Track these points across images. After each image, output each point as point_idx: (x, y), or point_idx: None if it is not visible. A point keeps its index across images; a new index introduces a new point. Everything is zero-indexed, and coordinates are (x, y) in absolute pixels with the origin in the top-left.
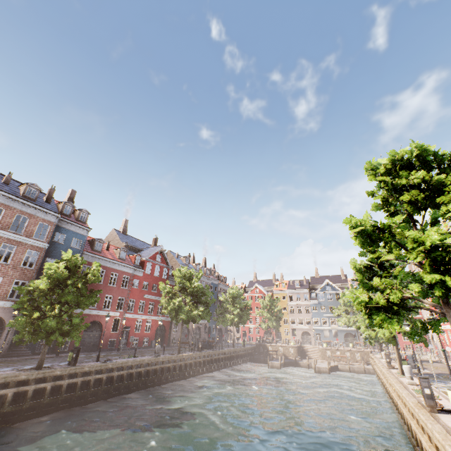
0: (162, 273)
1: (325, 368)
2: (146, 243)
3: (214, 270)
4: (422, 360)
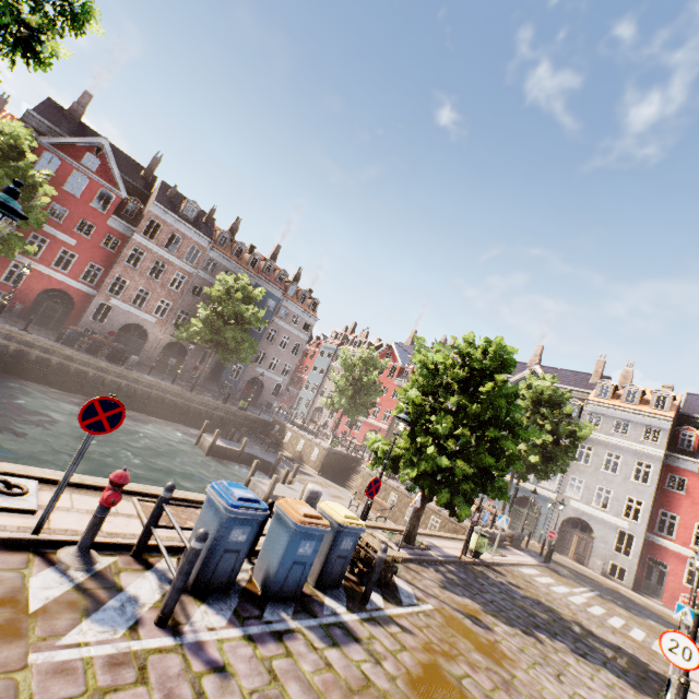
0: (93, 195)
1: (265, 491)
2: (135, 162)
3: (283, 270)
4: (597, 638)
